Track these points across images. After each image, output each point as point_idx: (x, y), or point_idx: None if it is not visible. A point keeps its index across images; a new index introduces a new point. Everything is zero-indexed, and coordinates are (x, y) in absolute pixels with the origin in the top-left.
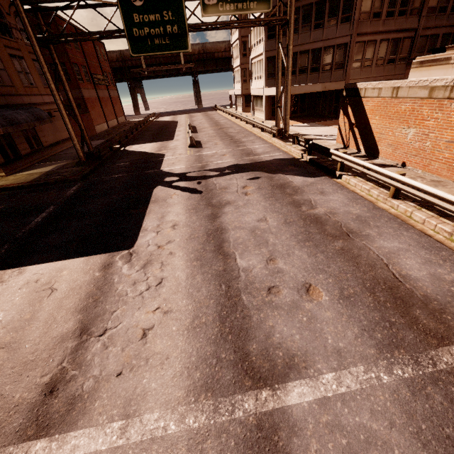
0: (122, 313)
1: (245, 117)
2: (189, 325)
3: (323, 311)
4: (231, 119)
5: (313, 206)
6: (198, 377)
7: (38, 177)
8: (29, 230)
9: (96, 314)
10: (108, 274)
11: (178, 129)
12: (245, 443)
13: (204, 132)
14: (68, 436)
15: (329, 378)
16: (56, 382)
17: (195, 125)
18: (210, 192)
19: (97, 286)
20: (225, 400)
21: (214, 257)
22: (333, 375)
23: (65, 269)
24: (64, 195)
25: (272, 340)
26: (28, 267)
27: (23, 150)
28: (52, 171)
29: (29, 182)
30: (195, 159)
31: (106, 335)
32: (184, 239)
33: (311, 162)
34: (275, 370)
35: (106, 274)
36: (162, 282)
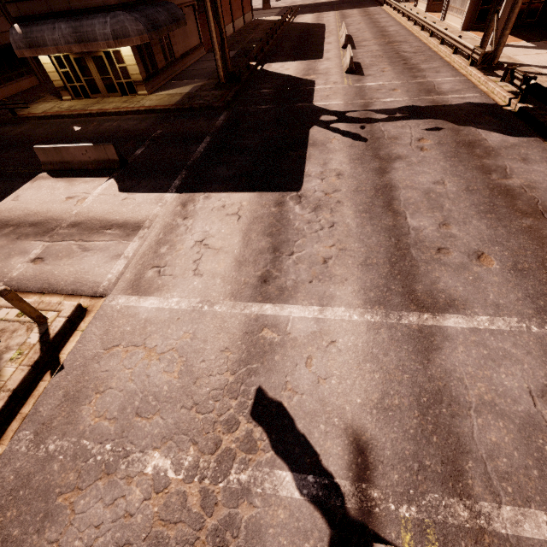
0: (303, 243)
1: (431, 24)
2: (362, 262)
3: (491, 276)
4: (406, 25)
5: (507, 175)
6: (372, 296)
7: (181, 100)
8: (197, 159)
9: (282, 240)
10: (283, 211)
11: (327, 40)
12: (408, 336)
13: (365, 47)
14: (285, 306)
15: (483, 319)
16: (266, 277)
17: (351, 35)
18: (377, 141)
19: (276, 219)
20: (394, 313)
21: (383, 212)
22: (487, 318)
23: (244, 200)
24: (215, 125)
25: (436, 286)
26: (211, 193)
27: (159, 62)
28: (191, 93)
29: (174, 105)
30: (355, 93)
31: (294, 256)
32: (350, 190)
33: (520, 114)
34: (437, 305)
35: (281, 210)
36: (333, 226)
